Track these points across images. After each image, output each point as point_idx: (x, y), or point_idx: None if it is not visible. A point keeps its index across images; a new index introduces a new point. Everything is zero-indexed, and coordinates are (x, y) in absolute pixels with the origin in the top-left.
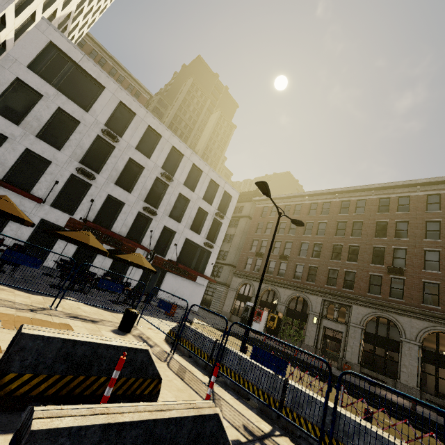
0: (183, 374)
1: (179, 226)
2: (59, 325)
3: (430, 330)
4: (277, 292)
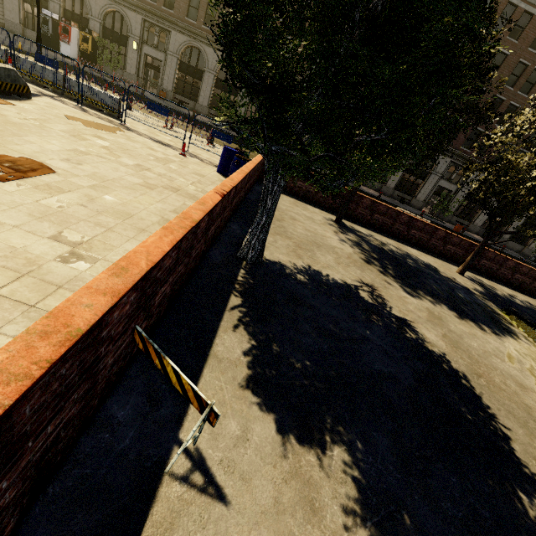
0: None
1: None
2: None
3: None
4: None
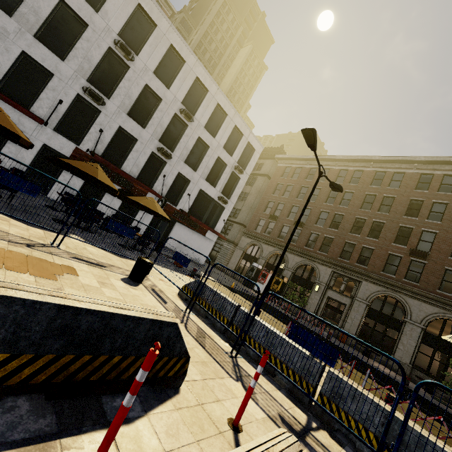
0: (204, 340)
1: (195, 175)
2: (61, 267)
3: (438, 316)
4: (286, 257)
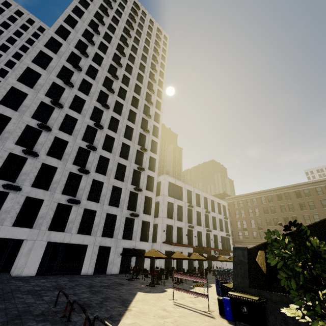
0: None
1: (217, 231)
2: None
3: None
4: None
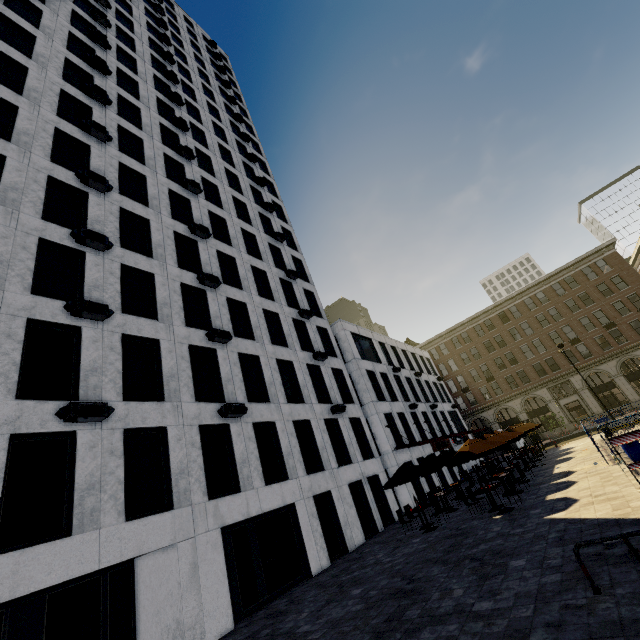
0: None
1: (440, 405)
2: None
3: (620, 363)
4: (509, 407)
